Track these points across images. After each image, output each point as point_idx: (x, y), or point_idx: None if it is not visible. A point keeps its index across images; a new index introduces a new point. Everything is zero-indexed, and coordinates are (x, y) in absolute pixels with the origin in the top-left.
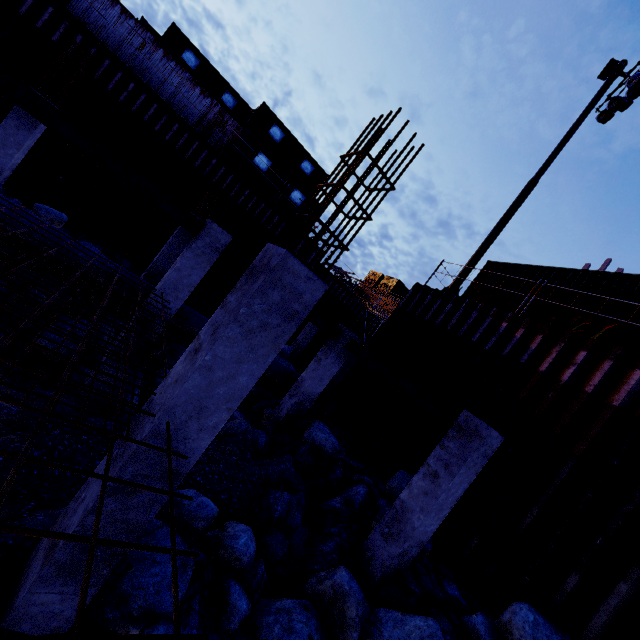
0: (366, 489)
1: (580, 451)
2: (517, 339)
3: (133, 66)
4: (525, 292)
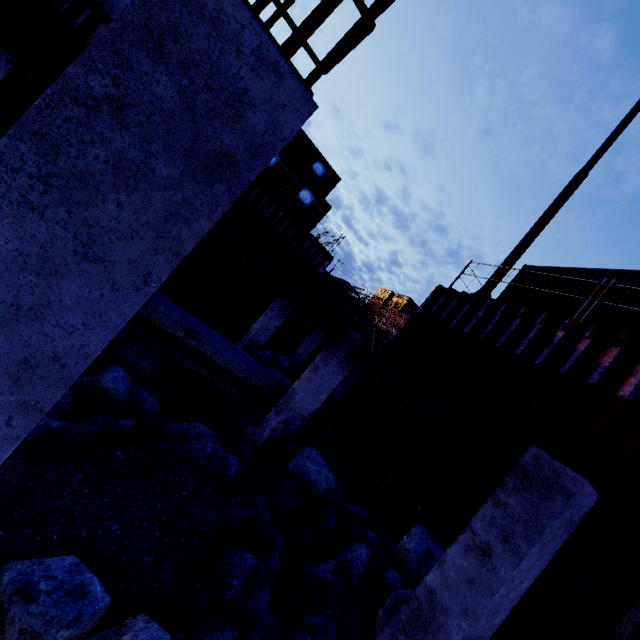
0: (369, 551)
1: None
2: (581, 352)
3: None
4: (577, 299)
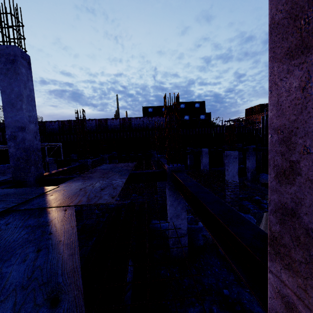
0: None
1: None
2: None
3: (147, 126)
4: None
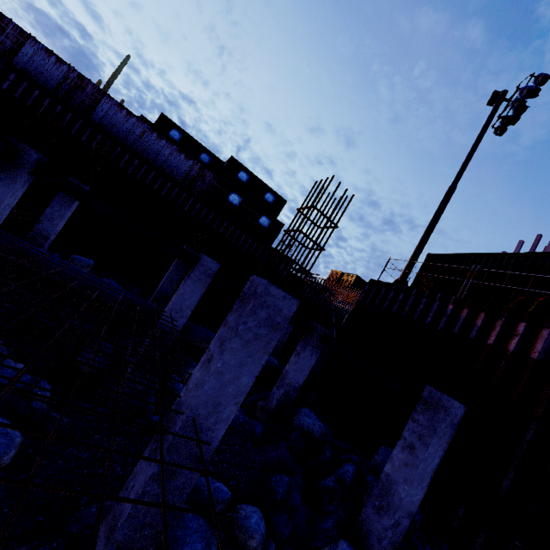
0: (354, 467)
1: (539, 413)
2: (463, 318)
3: (136, 147)
4: (464, 276)
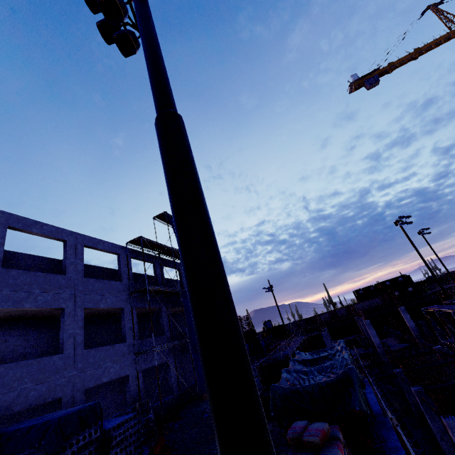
0: None
1: None
2: None
3: (367, 308)
4: None
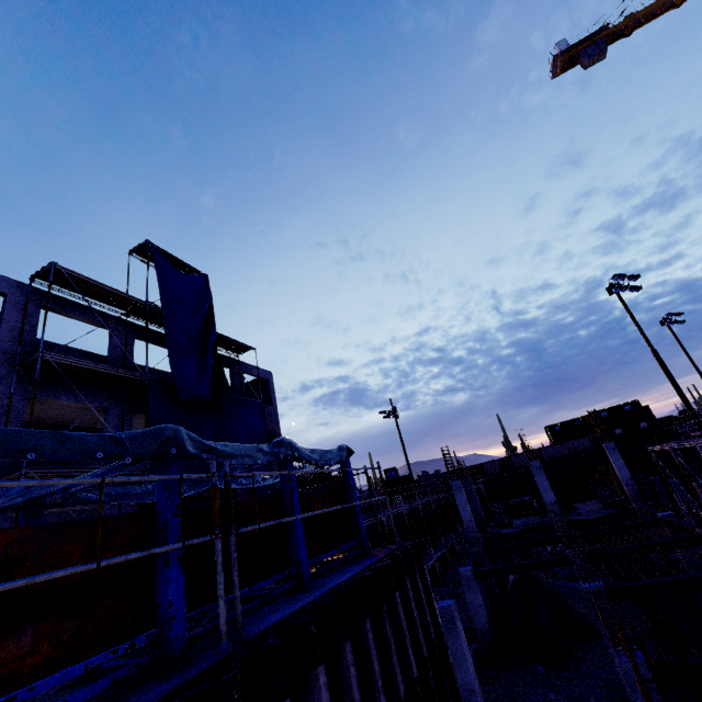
0: None
1: None
2: None
3: (566, 454)
4: None
